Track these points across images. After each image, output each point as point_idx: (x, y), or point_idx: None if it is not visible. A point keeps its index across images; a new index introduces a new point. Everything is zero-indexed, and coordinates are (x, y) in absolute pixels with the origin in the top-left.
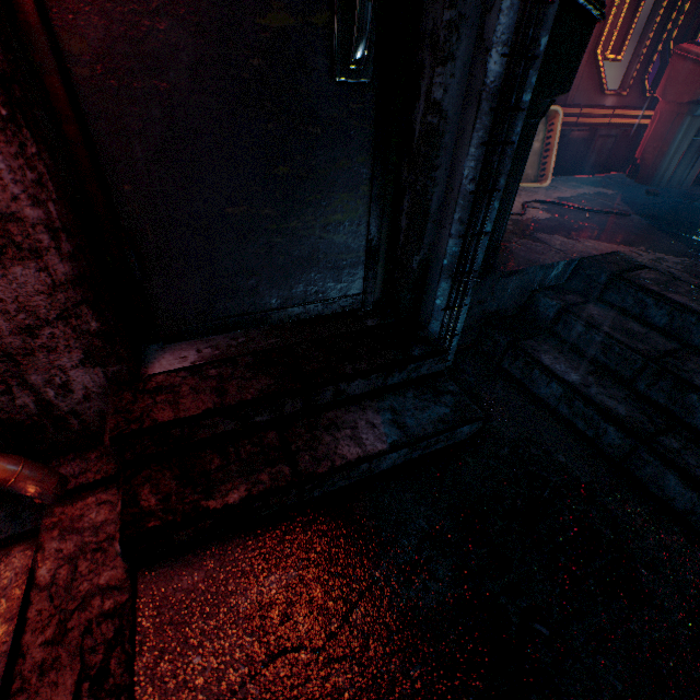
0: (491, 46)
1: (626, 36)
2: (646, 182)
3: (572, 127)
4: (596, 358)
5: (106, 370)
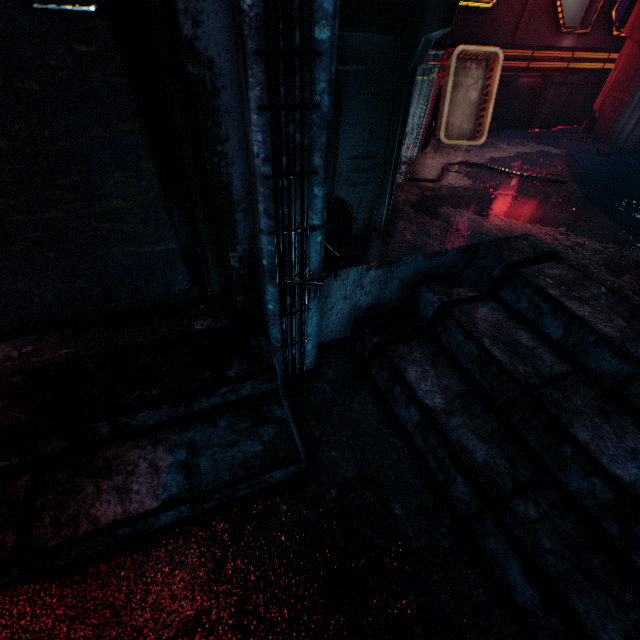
0: None
1: None
2: (602, 138)
3: (521, 73)
4: (471, 374)
5: None
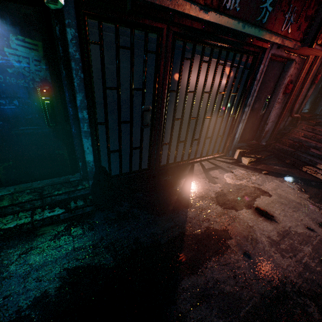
0: None
1: None
2: None
3: None
4: None
5: (300, 112)
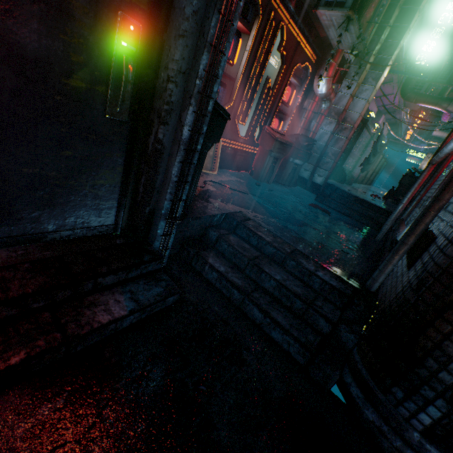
0: (184, 125)
1: (246, 116)
2: (256, 178)
3: (227, 148)
4: (232, 259)
5: None
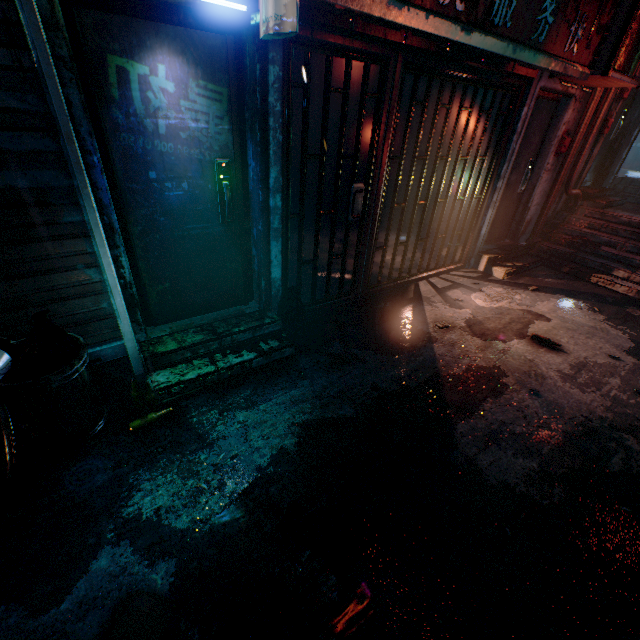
0: (632, 136)
1: None
2: None
3: None
4: (635, 194)
5: (579, 186)
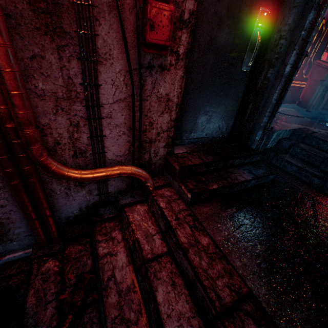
0: (287, 64)
1: None
2: (304, 107)
3: None
4: (305, 159)
5: (168, 150)
